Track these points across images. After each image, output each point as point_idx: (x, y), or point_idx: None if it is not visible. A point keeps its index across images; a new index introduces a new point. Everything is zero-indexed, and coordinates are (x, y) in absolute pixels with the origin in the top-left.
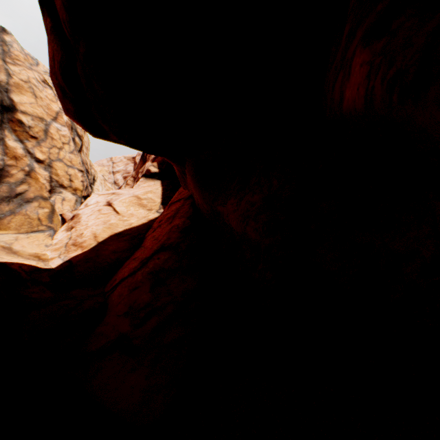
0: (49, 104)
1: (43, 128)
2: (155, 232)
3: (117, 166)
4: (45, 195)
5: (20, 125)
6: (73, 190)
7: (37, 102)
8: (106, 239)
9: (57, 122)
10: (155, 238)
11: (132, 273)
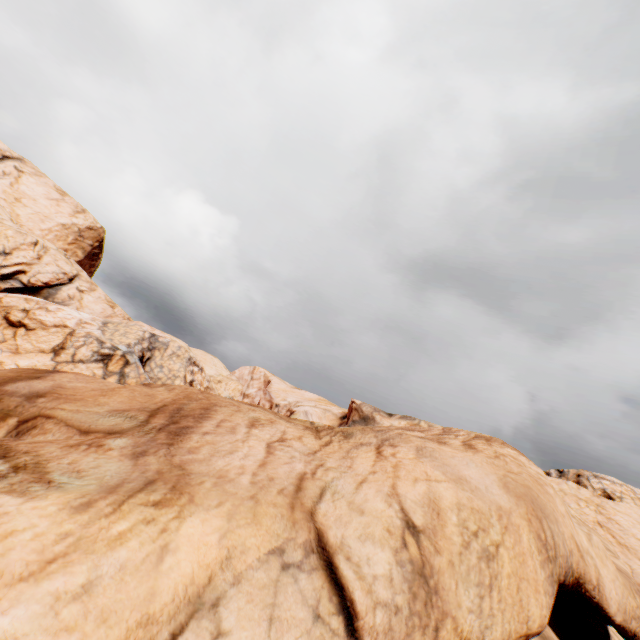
0: None
1: None
2: None
3: (252, 385)
4: None
5: None
6: None
7: None
8: None
9: None
10: None
11: None
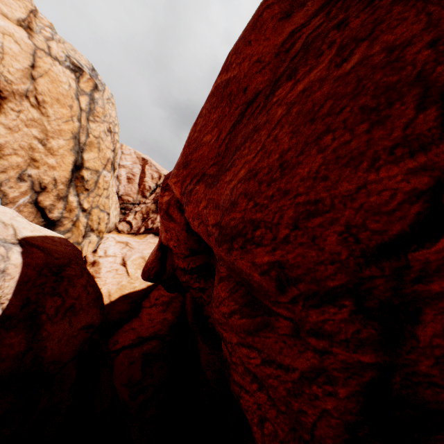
0: (106, 152)
1: (96, 179)
2: (151, 308)
3: (125, 159)
4: (79, 240)
5: (82, 180)
6: (98, 233)
7: (99, 155)
8: (116, 299)
9: (106, 169)
10: (150, 317)
11: (131, 345)
